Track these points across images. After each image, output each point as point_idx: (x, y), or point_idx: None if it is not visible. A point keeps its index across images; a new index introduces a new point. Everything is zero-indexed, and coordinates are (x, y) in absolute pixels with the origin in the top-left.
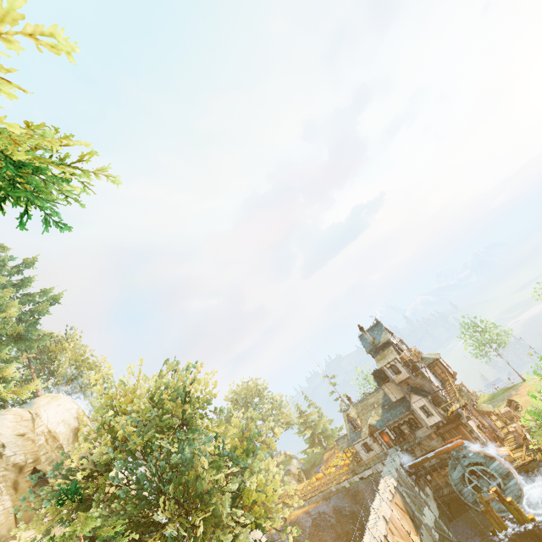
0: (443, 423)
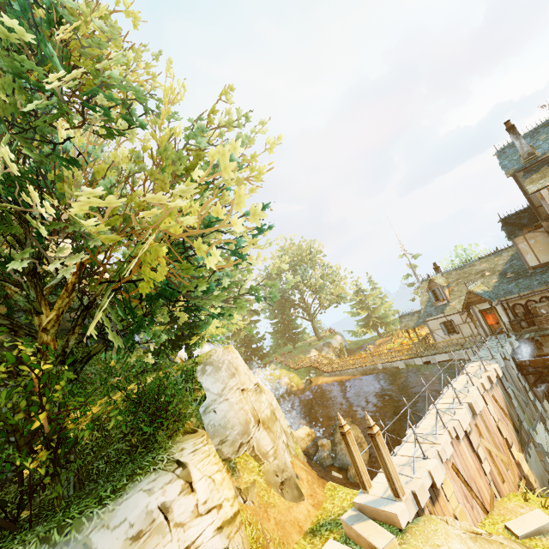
0: None
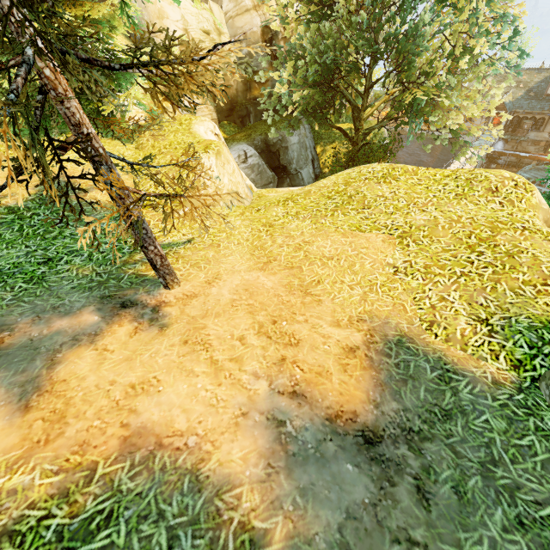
0: None
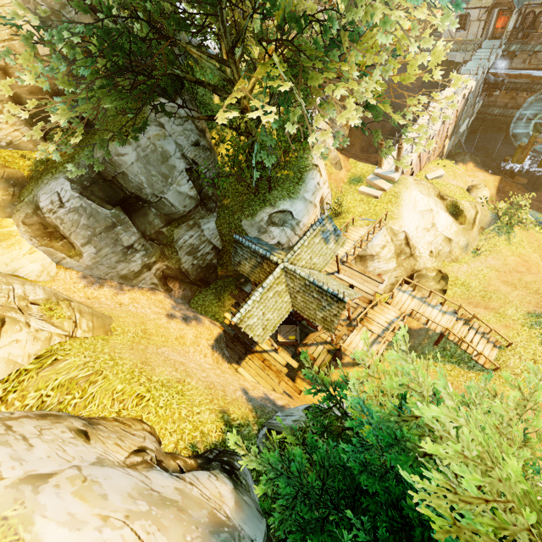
0: None
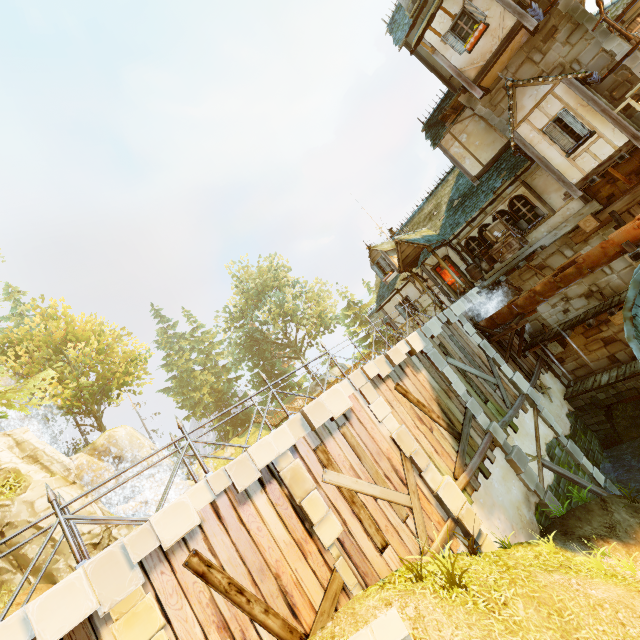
0: (632, 179)
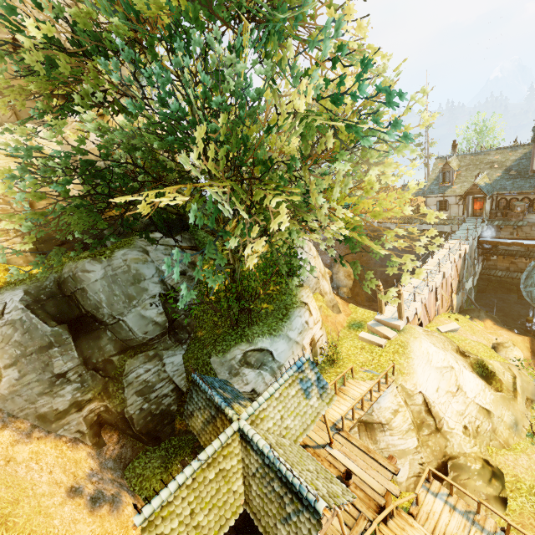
0: None
